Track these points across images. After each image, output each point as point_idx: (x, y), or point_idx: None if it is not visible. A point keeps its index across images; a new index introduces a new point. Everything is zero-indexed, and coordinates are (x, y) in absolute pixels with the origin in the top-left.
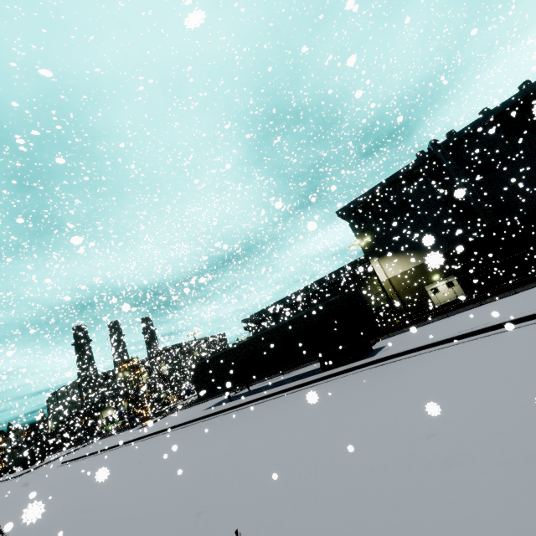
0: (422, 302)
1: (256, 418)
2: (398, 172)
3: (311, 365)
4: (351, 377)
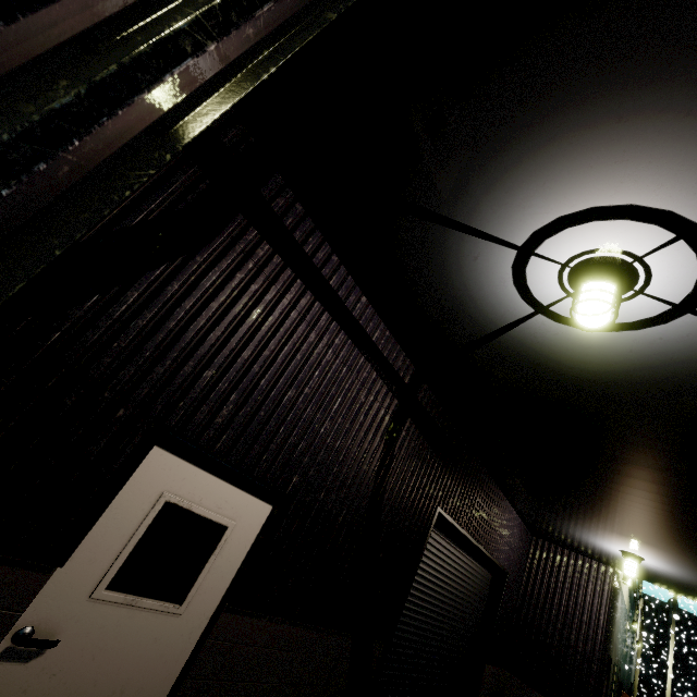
0: None
1: None
2: None
3: None
4: None
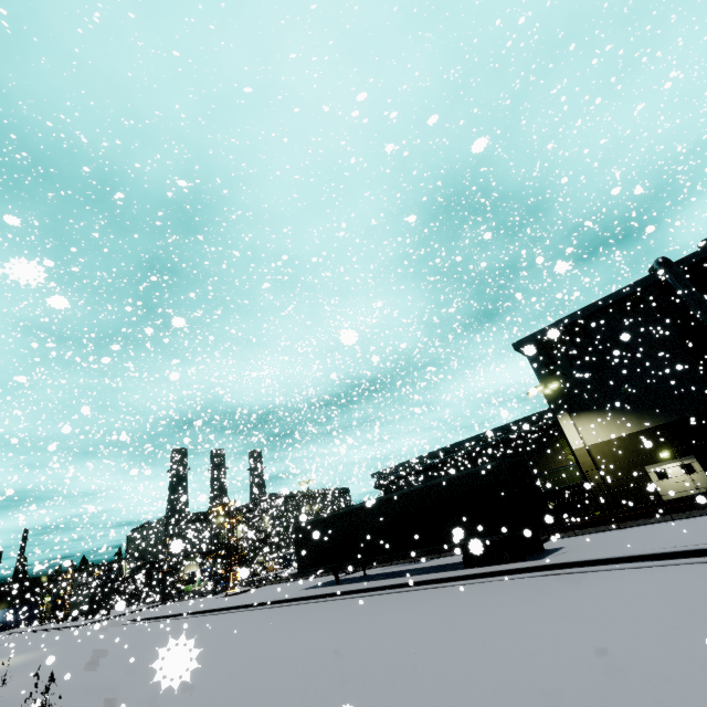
0: (640, 490)
1: (362, 614)
2: (606, 298)
3: (456, 556)
4: (501, 583)
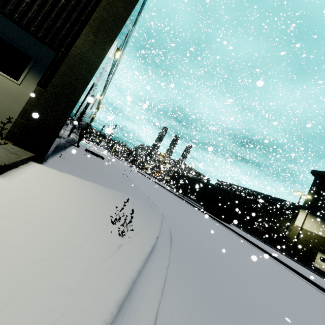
0: (307, 256)
1: (168, 194)
2: None
3: None
4: (203, 214)
